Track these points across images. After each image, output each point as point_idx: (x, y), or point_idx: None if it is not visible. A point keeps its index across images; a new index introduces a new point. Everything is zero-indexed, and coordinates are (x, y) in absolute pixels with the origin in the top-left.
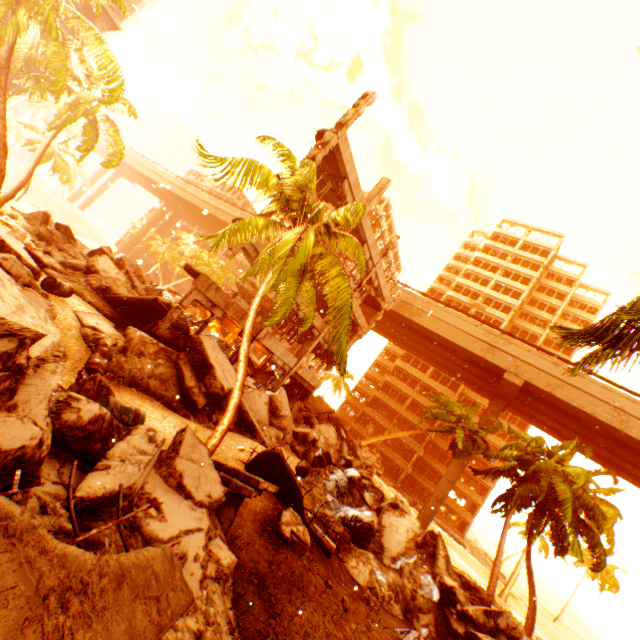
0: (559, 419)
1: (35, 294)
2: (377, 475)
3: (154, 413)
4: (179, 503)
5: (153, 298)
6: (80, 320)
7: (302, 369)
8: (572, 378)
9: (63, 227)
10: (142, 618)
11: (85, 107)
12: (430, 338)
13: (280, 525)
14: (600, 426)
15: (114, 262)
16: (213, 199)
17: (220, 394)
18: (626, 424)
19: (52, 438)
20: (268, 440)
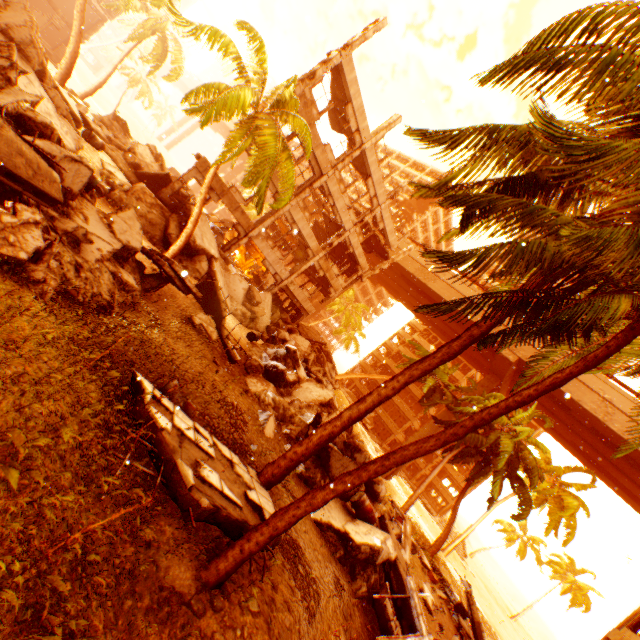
0: (550, 408)
1: (68, 125)
2: (364, 427)
3: None
4: (103, 229)
5: (166, 174)
6: (103, 165)
7: (294, 286)
8: None
9: (122, 121)
10: (21, 164)
11: (154, 22)
12: None
13: (193, 315)
14: (585, 416)
15: (154, 156)
16: None
17: (191, 244)
18: (610, 417)
19: (20, 124)
20: (233, 308)
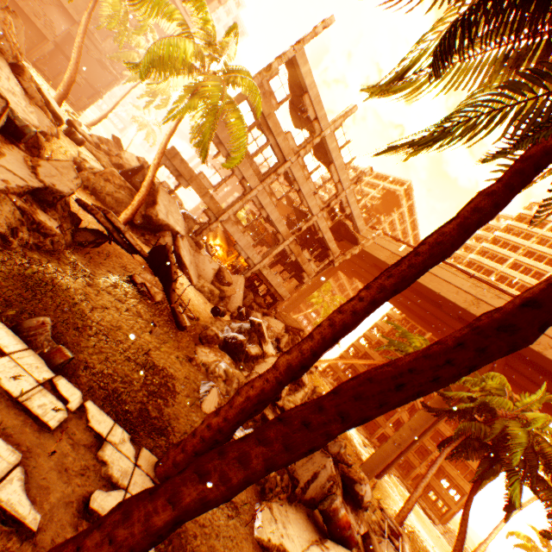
0: None
1: (42, 113)
2: None
3: None
4: (22, 168)
5: (141, 165)
6: (79, 155)
7: (267, 271)
8: None
9: (116, 139)
10: None
11: None
12: (418, 292)
13: (135, 273)
14: None
15: (141, 163)
16: None
17: (153, 218)
18: None
19: None
20: (199, 285)
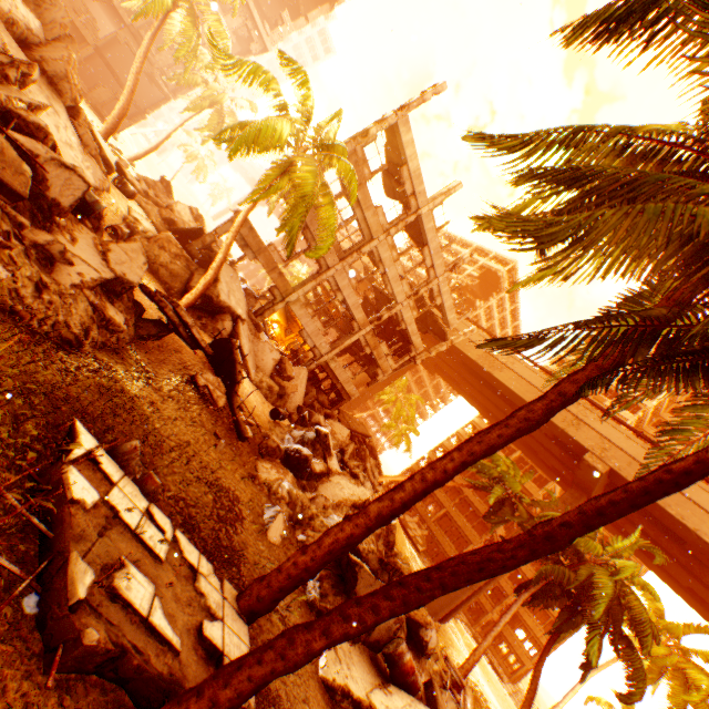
0: (656, 538)
1: (95, 164)
2: (414, 548)
3: (149, 282)
4: (94, 255)
5: (199, 228)
6: (130, 212)
7: (335, 363)
8: None
9: (166, 182)
10: None
11: (211, 92)
12: (511, 402)
13: (197, 374)
14: (706, 552)
15: (194, 216)
16: None
17: (214, 299)
18: None
19: (8, 122)
20: (257, 379)
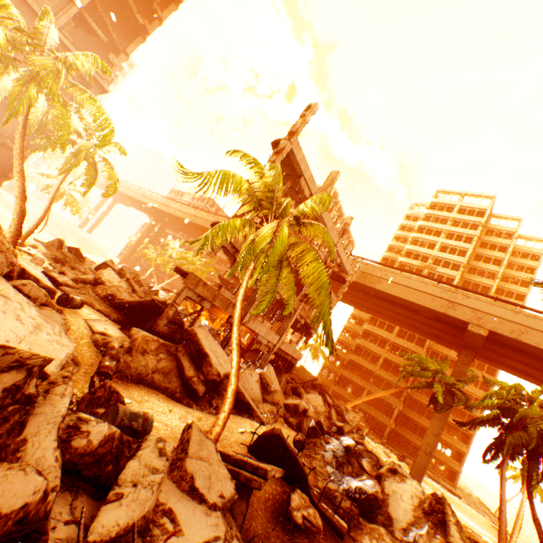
0: (529, 363)
1: (51, 311)
2: None
3: (160, 406)
4: (193, 510)
5: (151, 299)
6: (91, 328)
7: (284, 344)
8: (535, 323)
9: (74, 249)
10: None
11: (85, 153)
12: (392, 301)
13: (291, 511)
14: None
15: (116, 272)
16: (191, 209)
17: (217, 380)
18: None
19: (63, 468)
20: (264, 417)
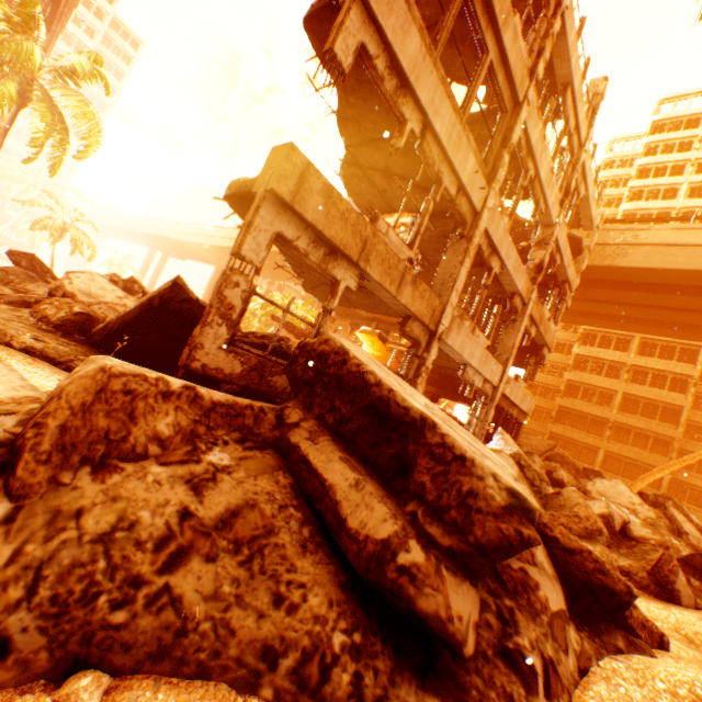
0: None
1: None
2: None
3: None
4: None
5: (168, 285)
6: None
7: (508, 385)
8: None
9: (22, 257)
10: None
11: None
12: (647, 286)
13: None
14: None
15: (119, 287)
16: None
17: (530, 541)
18: None
19: None
20: None
